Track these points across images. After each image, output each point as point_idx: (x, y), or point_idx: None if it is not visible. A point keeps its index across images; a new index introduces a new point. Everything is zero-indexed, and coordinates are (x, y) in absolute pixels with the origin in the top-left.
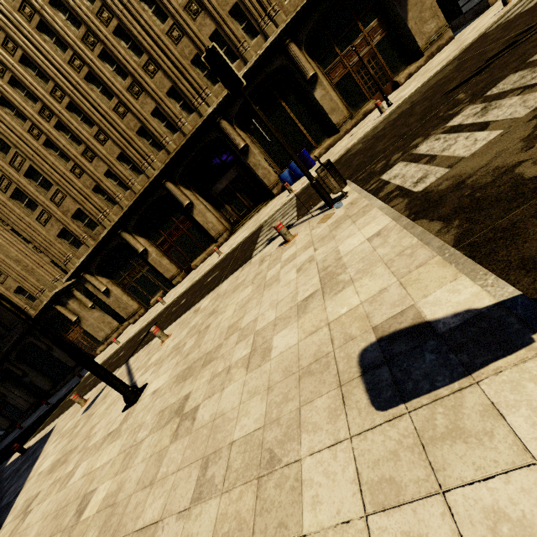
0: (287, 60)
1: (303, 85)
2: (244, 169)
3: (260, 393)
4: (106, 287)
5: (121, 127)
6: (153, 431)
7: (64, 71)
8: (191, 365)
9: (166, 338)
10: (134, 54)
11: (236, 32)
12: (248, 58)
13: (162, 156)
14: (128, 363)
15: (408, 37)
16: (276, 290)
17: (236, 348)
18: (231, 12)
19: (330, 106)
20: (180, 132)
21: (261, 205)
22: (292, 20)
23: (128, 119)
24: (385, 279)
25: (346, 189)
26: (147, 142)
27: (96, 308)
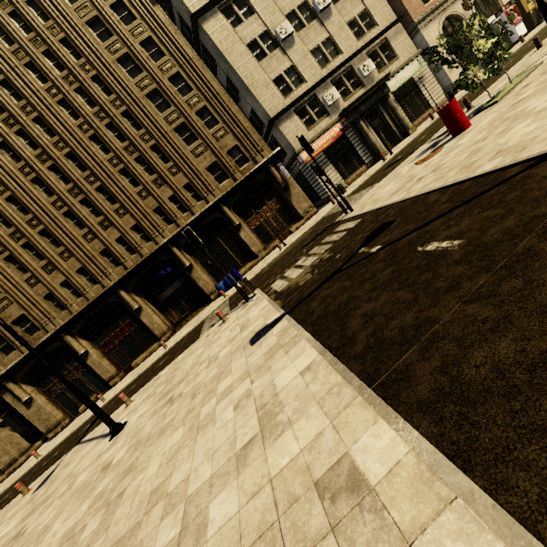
0: (221, 215)
1: (232, 228)
2: (188, 281)
3: (215, 367)
4: (29, 396)
5: (87, 248)
6: (152, 417)
7: (46, 208)
8: (168, 390)
9: (131, 402)
10: (109, 202)
11: (187, 197)
12: (195, 211)
13: (119, 270)
14: (83, 441)
15: (293, 209)
16: (219, 341)
17: (199, 367)
18: (184, 186)
19: (250, 242)
20: (138, 253)
21: (201, 308)
22: (224, 195)
23: (95, 243)
24: (261, 320)
25: (256, 292)
26: (107, 259)
27: (5, 426)
